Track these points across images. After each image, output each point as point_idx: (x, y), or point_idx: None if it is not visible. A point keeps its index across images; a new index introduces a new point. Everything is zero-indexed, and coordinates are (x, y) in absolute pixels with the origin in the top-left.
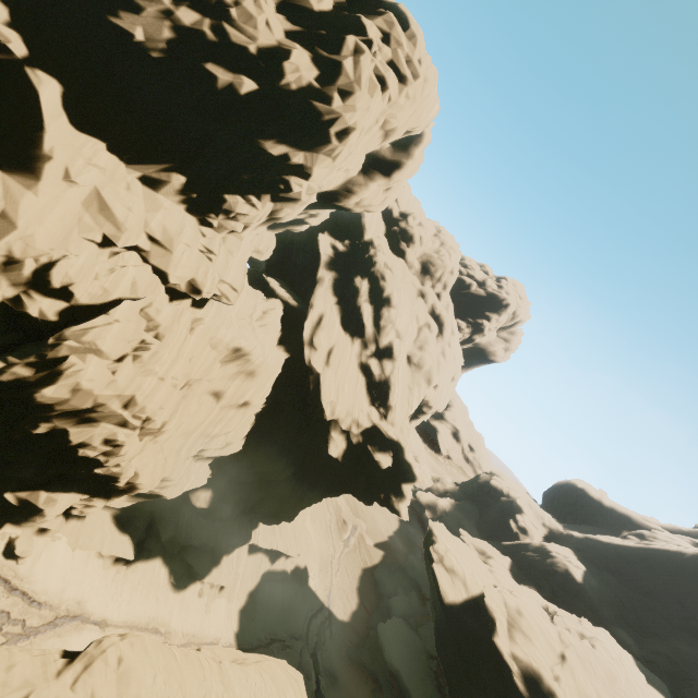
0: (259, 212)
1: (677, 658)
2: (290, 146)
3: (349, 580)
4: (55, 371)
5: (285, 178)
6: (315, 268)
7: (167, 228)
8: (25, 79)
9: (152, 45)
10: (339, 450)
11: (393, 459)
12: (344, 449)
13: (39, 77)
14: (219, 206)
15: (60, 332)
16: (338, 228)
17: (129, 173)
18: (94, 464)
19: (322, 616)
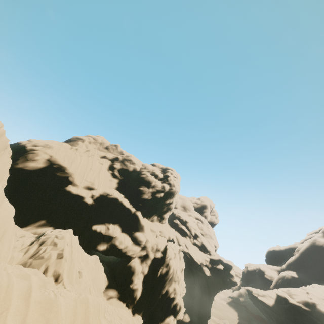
0: (169, 215)
1: None
2: (170, 199)
3: None
4: (169, 265)
5: (170, 205)
6: None
7: (160, 227)
8: (136, 214)
9: (149, 197)
10: (208, 272)
11: (222, 265)
12: (209, 271)
13: (138, 212)
14: (163, 218)
15: (166, 256)
16: None
17: (149, 221)
18: (173, 299)
19: None
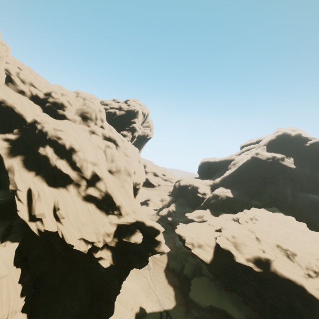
0: None
1: (270, 195)
2: None
3: (162, 284)
4: None
5: None
6: (1, 163)
7: None
8: None
9: None
10: (108, 260)
11: (141, 232)
12: (111, 256)
13: None
14: None
15: None
16: (1, 125)
17: None
18: None
19: (164, 318)
